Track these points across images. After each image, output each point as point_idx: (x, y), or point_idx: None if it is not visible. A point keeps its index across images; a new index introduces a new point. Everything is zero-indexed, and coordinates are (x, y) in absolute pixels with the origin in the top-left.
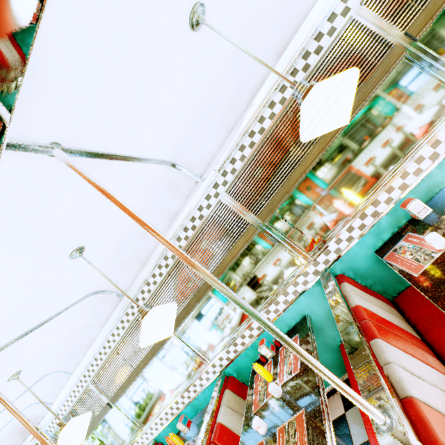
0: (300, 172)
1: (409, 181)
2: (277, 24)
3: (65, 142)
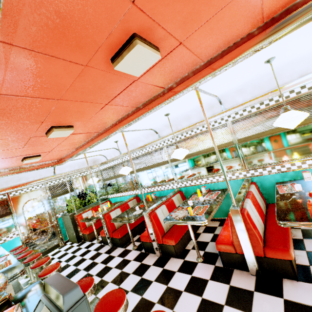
0: (270, 132)
1: None
2: (311, 62)
3: (200, 87)
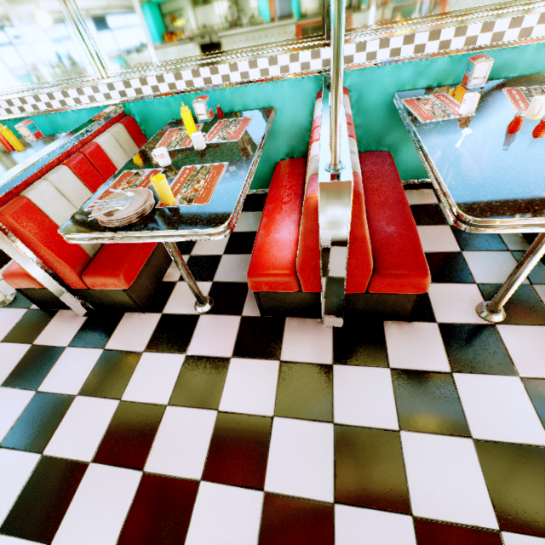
0: None
1: (508, 37)
2: None
3: None
